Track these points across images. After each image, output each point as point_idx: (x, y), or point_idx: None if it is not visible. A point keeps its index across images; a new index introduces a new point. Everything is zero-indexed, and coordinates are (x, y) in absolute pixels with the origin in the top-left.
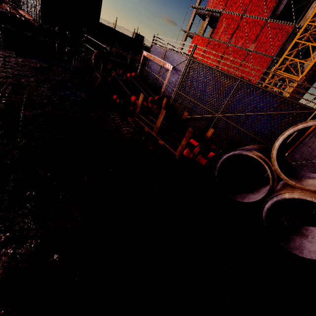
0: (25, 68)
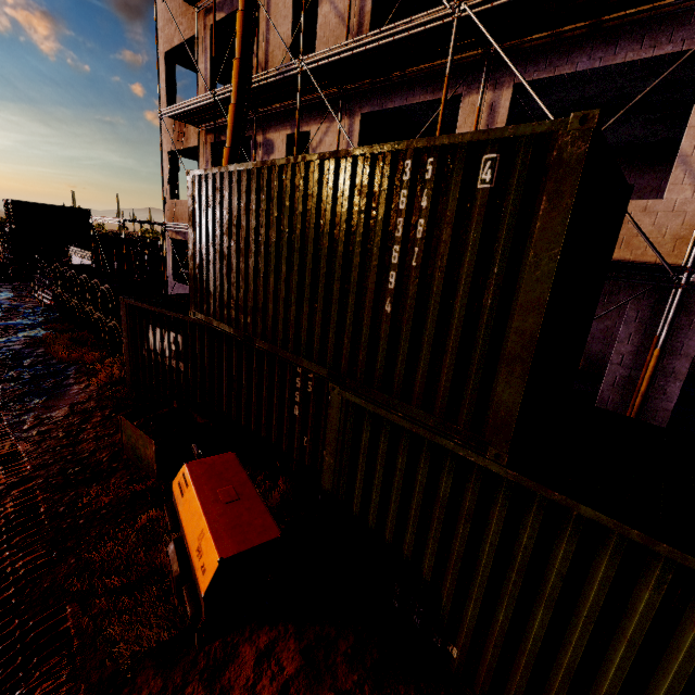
0: None
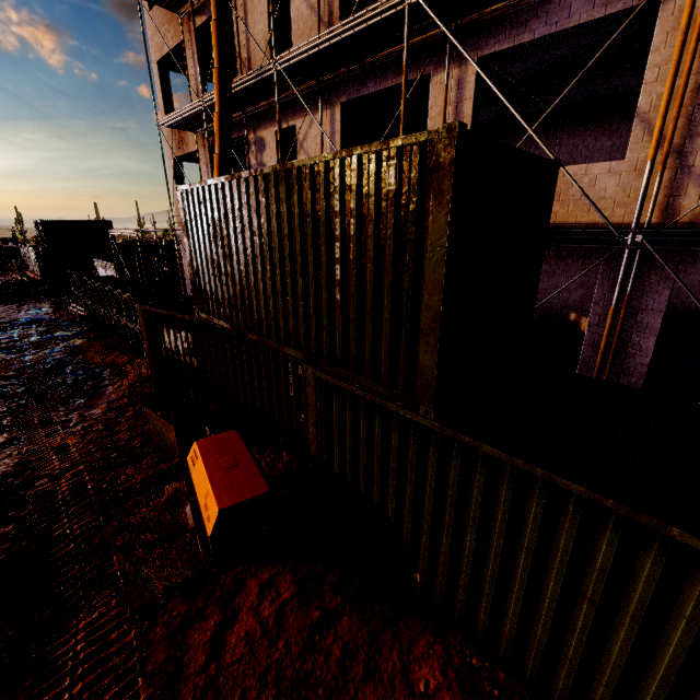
0: (9, 309)
